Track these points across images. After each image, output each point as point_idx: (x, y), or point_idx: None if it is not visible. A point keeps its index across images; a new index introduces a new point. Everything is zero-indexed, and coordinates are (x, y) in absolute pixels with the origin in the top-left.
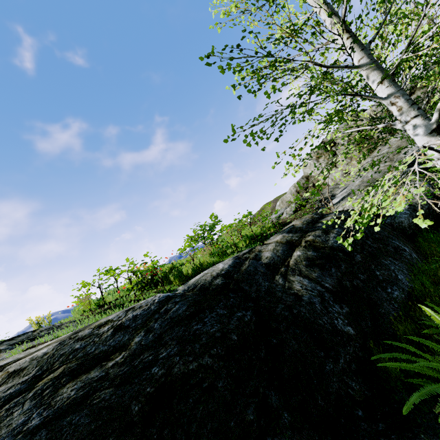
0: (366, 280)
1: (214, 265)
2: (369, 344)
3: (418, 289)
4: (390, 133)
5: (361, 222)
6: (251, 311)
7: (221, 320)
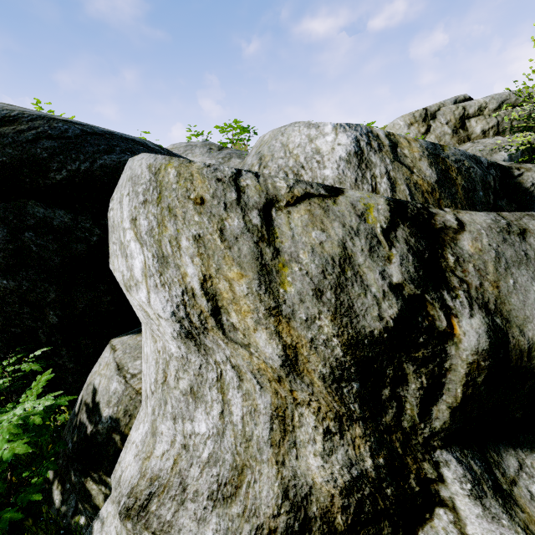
0: None
1: None
2: None
3: None
4: (484, 134)
5: None
6: None
7: None
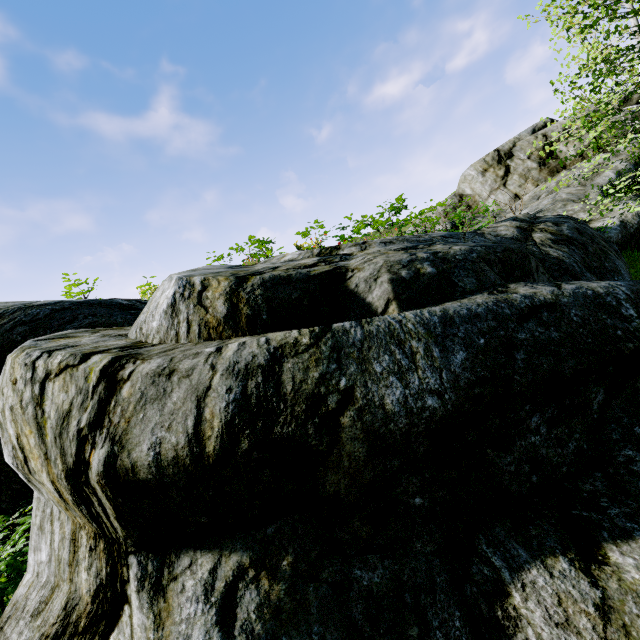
0: (598, 267)
1: None
2: None
3: None
4: (581, 156)
5: None
6: None
7: None
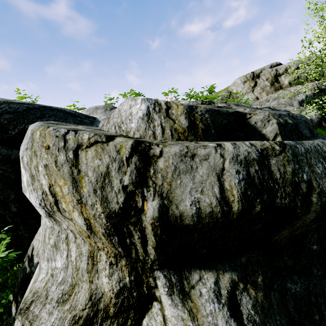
0: None
1: None
2: None
3: None
4: (290, 84)
5: None
6: None
7: None
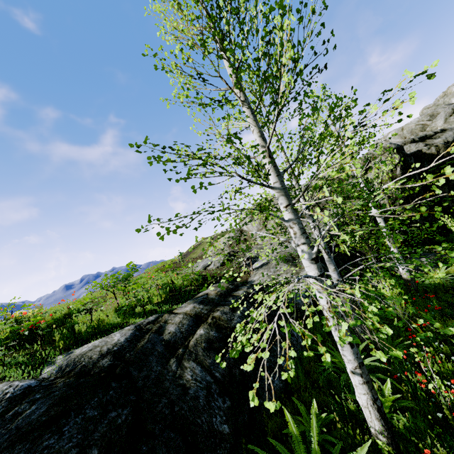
0: (255, 366)
1: (114, 328)
2: (240, 442)
3: (293, 380)
4: None
5: (236, 349)
6: (130, 407)
7: (85, 426)
